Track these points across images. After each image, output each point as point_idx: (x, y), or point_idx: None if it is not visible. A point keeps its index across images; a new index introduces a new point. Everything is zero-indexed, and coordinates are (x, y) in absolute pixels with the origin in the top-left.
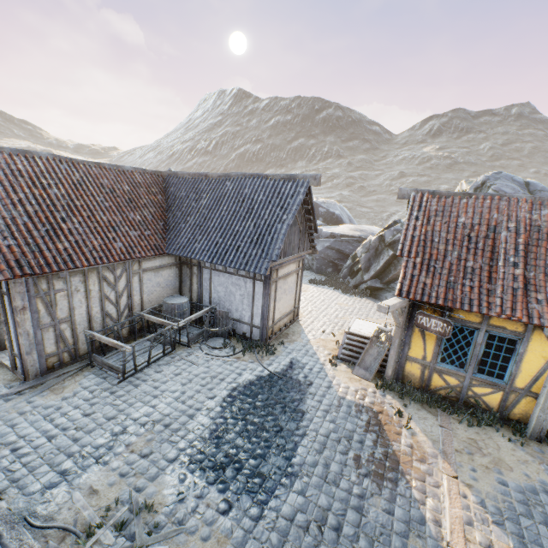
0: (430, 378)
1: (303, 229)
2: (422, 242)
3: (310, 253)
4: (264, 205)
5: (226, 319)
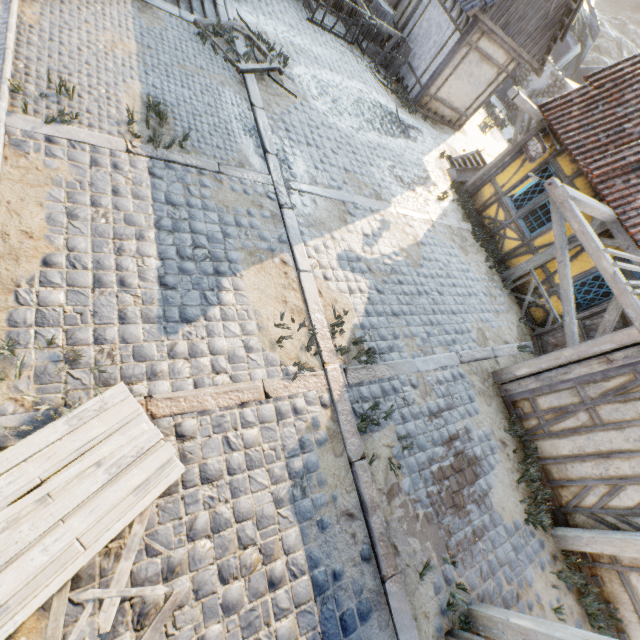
0: (489, 206)
1: (553, 20)
2: (620, 81)
3: (534, 69)
4: None
5: (405, 59)
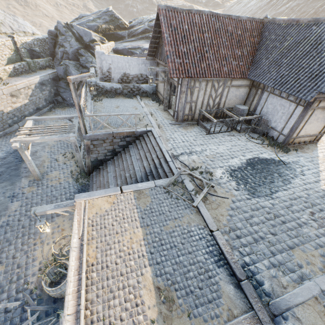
0: None
1: None
2: None
3: None
4: None
5: (265, 125)
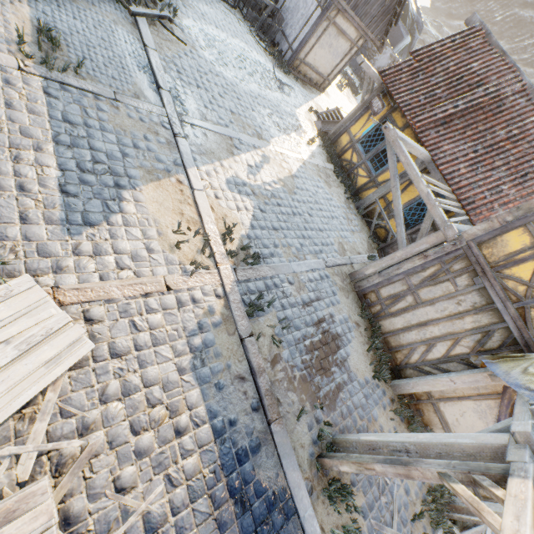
0: (346, 151)
1: (389, 8)
2: (433, 57)
3: (377, 47)
4: None
5: (279, 27)
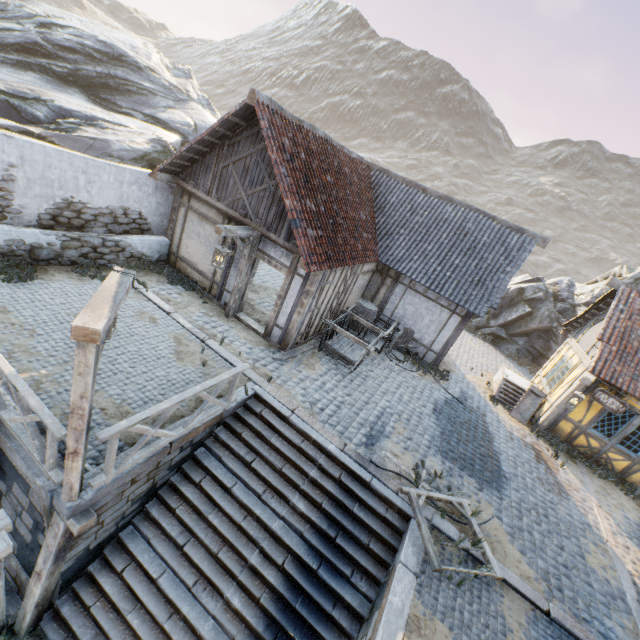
0: (576, 437)
1: None
2: (621, 334)
3: None
4: (487, 248)
5: (409, 337)
